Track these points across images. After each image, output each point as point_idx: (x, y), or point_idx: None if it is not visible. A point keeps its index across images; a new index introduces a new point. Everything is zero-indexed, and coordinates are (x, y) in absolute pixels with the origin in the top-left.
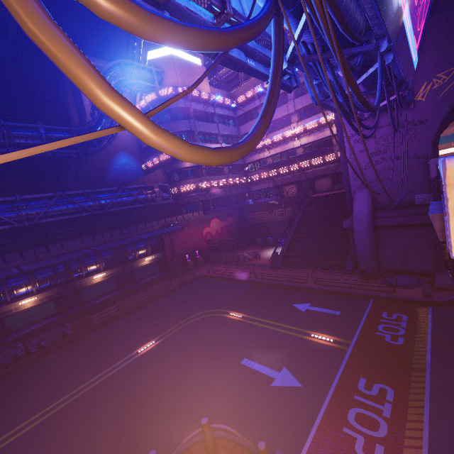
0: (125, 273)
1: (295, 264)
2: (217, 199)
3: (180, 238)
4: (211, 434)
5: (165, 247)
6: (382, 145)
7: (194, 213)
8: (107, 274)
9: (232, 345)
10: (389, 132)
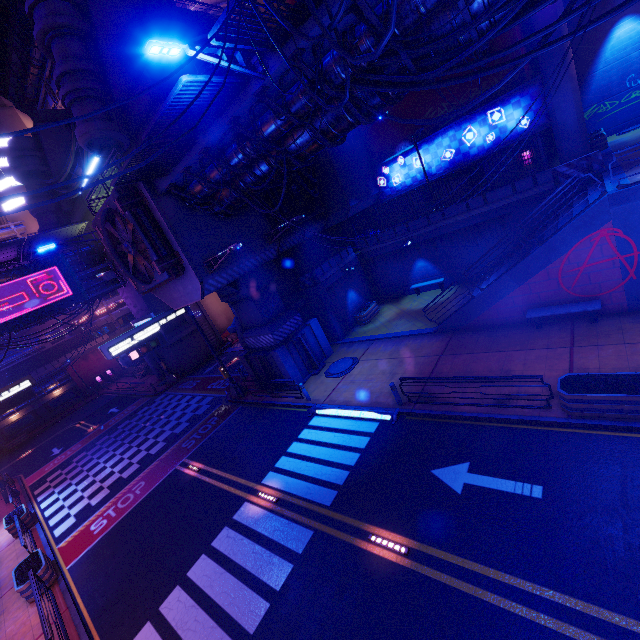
0: (40, 407)
1: (152, 372)
2: (125, 316)
3: (87, 366)
4: (3, 477)
5: (72, 378)
6: (134, 302)
7: (98, 340)
8: (21, 413)
9: (58, 442)
10: (131, 295)
